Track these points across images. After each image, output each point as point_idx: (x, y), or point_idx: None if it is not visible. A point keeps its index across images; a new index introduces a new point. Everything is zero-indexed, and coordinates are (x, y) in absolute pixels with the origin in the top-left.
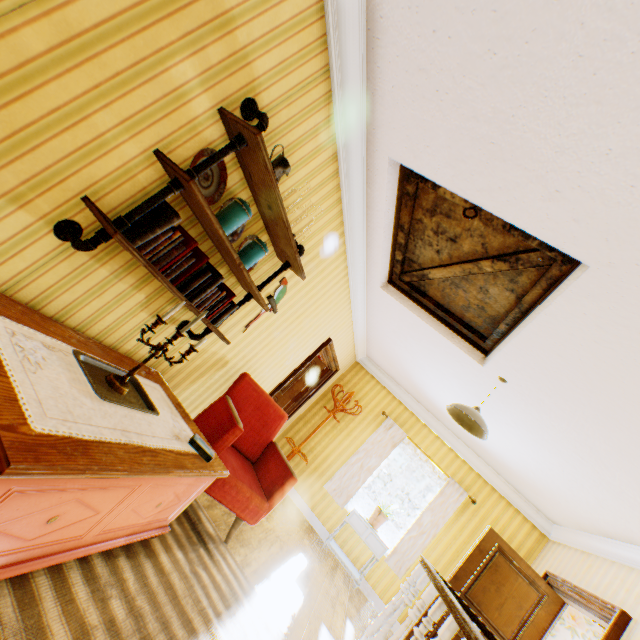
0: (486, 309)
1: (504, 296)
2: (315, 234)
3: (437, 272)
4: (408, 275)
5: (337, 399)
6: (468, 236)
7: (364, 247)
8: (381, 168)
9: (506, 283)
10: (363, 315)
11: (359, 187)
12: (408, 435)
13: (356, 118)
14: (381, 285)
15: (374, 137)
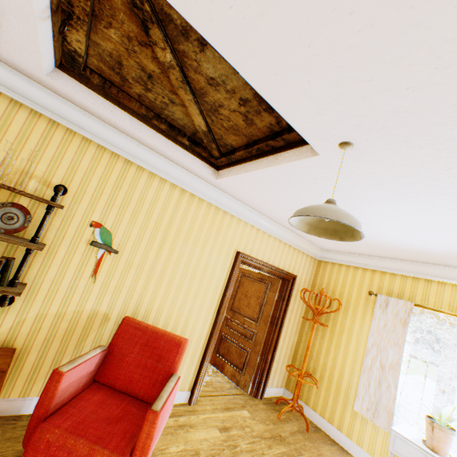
0: (244, 97)
1: (214, 60)
2: (90, 175)
3: (195, 118)
4: (210, 148)
5: (308, 304)
6: (136, 56)
7: (162, 159)
8: (62, 89)
9: (191, 45)
10: (256, 215)
11: (86, 119)
12: (415, 303)
13: (9, 76)
14: (215, 177)
15: (32, 75)
